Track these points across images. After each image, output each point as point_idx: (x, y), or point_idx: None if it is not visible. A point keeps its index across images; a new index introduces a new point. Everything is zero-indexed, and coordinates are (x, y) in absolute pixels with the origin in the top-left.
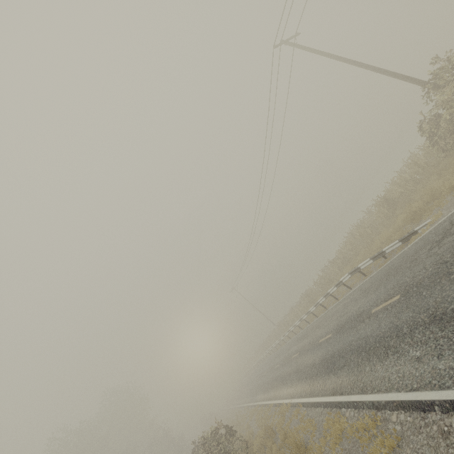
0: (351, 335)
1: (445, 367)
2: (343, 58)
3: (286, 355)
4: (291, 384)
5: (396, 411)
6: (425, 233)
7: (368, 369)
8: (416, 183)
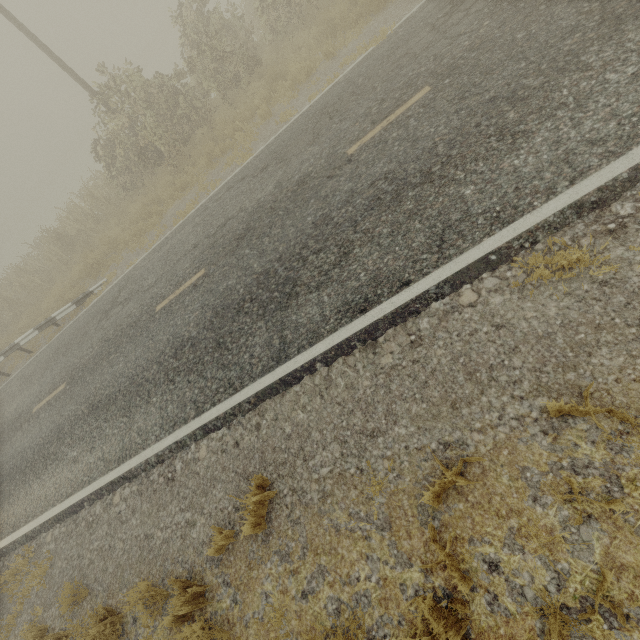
0: (3, 455)
1: (95, 459)
2: None
3: None
4: None
5: (53, 528)
6: (100, 296)
7: (23, 494)
8: (98, 221)
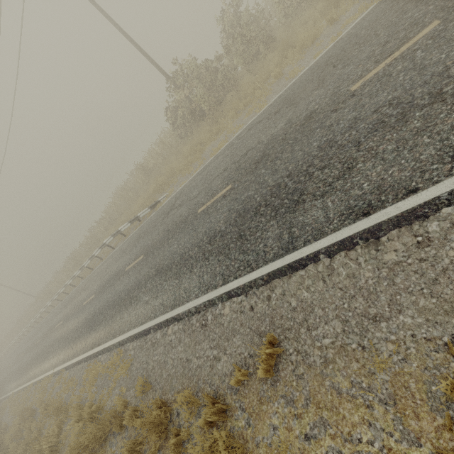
0: (110, 293)
1: (158, 303)
2: (98, 5)
3: (49, 327)
4: (54, 355)
5: (133, 341)
6: (163, 204)
7: (119, 318)
8: (164, 158)
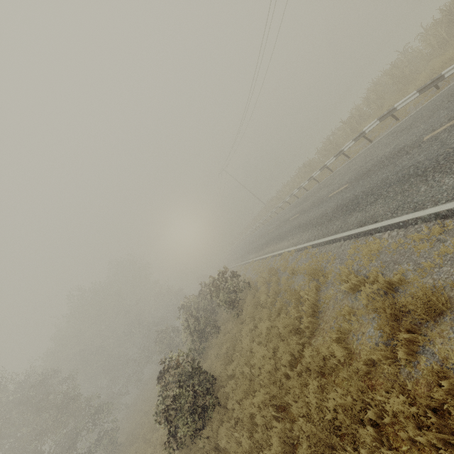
0: (385, 173)
1: None
2: None
3: (281, 221)
4: (294, 237)
5: None
6: None
7: (425, 188)
8: None
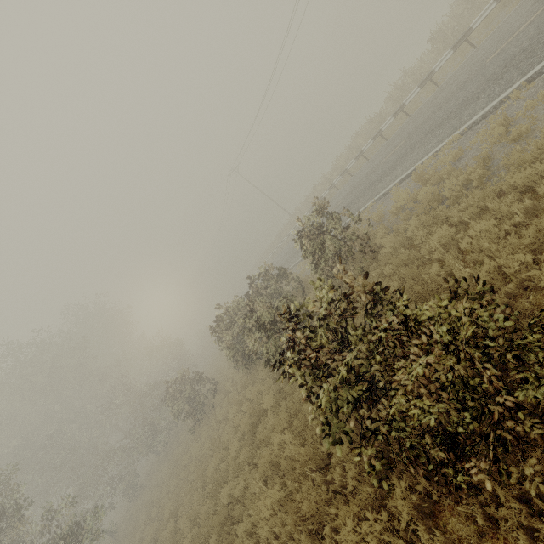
0: None
1: None
2: None
3: (353, 185)
4: (430, 141)
5: None
6: None
7: None
8: None
